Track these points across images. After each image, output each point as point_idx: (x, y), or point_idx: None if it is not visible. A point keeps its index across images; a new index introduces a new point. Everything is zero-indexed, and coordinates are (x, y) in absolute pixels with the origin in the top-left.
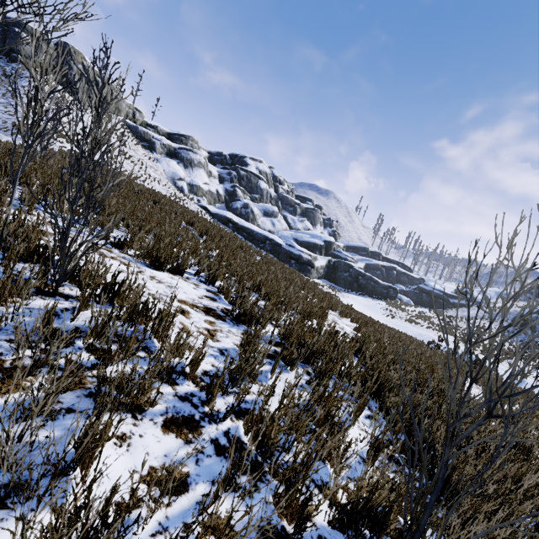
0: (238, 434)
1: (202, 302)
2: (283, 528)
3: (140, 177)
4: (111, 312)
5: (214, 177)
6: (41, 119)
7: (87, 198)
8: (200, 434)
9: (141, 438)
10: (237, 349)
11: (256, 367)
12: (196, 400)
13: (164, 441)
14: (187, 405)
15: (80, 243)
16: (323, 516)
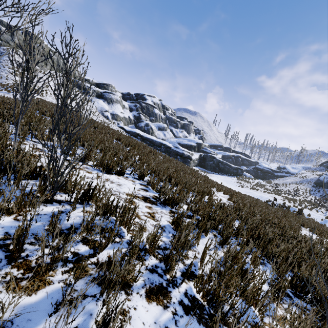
0: (193, 293)
1: (140, 193)
2: None
3: (81, 111)
4: (94, 212)
5: (126, 108)
6: (32, 81)
7: (68, 133)
8: (170, 299)
9: (136, 310)
10: (170, 224)
11: None
12: (160, 270)
13: (150, 310)
14: (155, 276)
15: (66, 165)
16: None
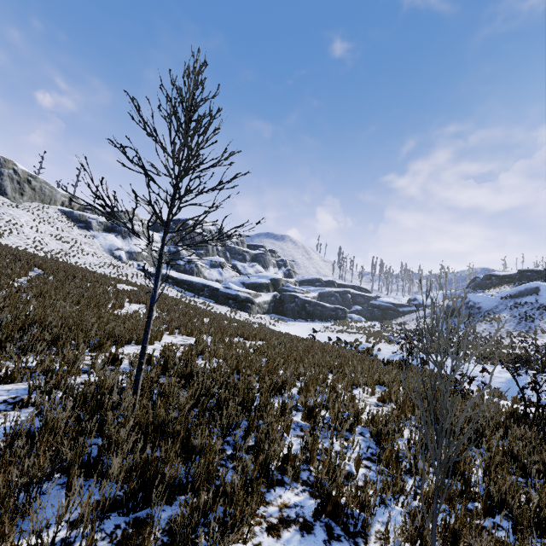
0: None
1: None
2: None
3: (70, 253)
4: None
5: (156, 242)
6: None
7: None
8: None
9: None
10: None
11: None
12: None
13: None
14: None
15: None
16: None
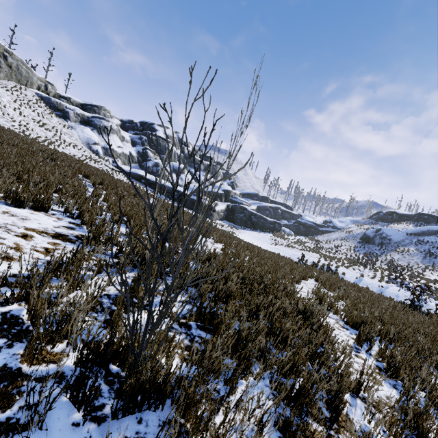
0: (19, 313)
1: (56, 230)
2: (19, 368)
3: (54, 142)
4: None
5: (127, 141)
6: None
7: None
8: None
9: None
10: None
11: (82, 272)
12: None
13: None
14: None
15: None
16: (74, 360)
